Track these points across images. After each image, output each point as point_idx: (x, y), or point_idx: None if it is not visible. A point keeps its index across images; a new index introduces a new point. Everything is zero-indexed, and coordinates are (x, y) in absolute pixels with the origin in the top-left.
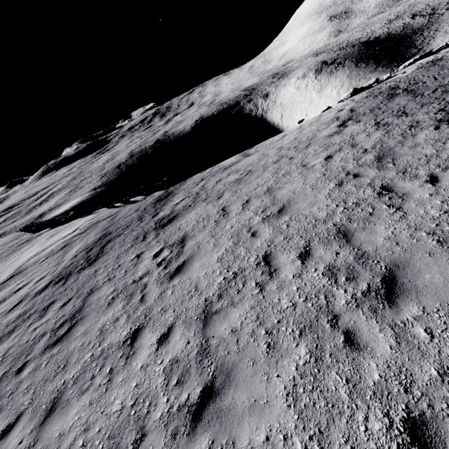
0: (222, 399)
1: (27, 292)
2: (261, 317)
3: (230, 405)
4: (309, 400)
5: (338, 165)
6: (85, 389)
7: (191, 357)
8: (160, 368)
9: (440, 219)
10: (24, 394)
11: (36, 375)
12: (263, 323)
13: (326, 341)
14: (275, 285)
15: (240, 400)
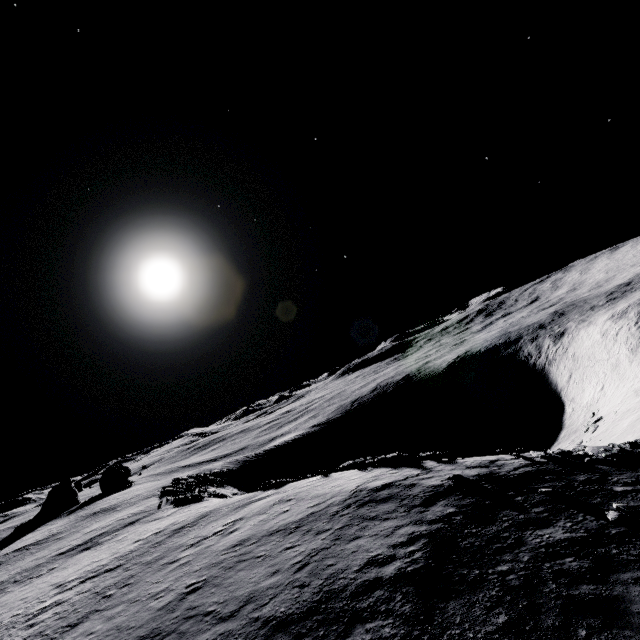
0: None
1: (62, 550)
2: None
3: None
4: None
5: (78, 571)
6: None
7: None
8: None
9: None
10: None
11: None
12: None
13: None
14: None
15: None
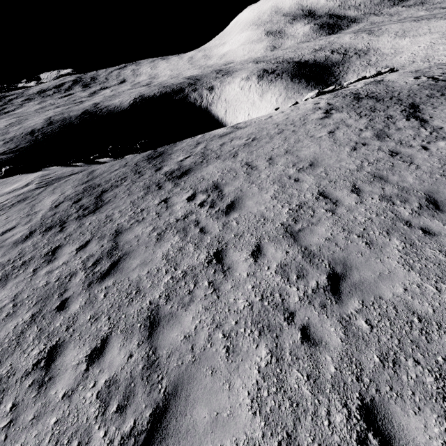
0: (350, 278)
1: None
2: (346, 228)
3: (361, 280)
4: (421, 265)
5: (344, 138)
6: (188, 301)
7: (298, 260)
8: (271, 272)
9: (443, 168)
10: (94, 323)
11: (97, 306)
12: (351, 231)
13: (410, 234)
14: (344, 209)
15: (368, 275)
